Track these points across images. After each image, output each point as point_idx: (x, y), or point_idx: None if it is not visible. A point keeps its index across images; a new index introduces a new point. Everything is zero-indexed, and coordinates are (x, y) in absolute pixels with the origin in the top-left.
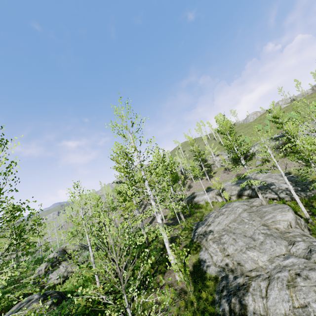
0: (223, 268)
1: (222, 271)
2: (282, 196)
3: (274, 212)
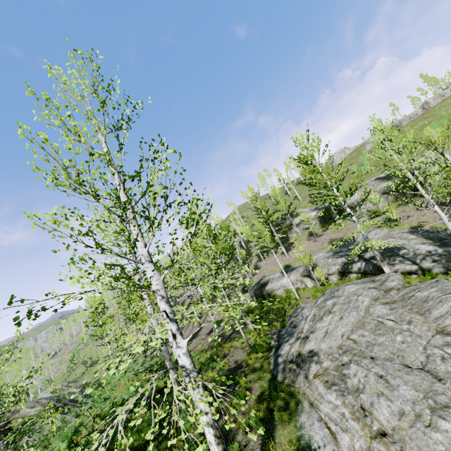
0: None
1: None
2: (427, 266)
3: (449, 299)
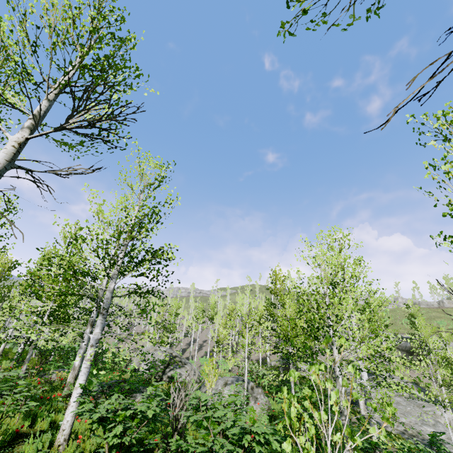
0: (403, 432)
1: (403, 434)
2: None
3: (432, 407)
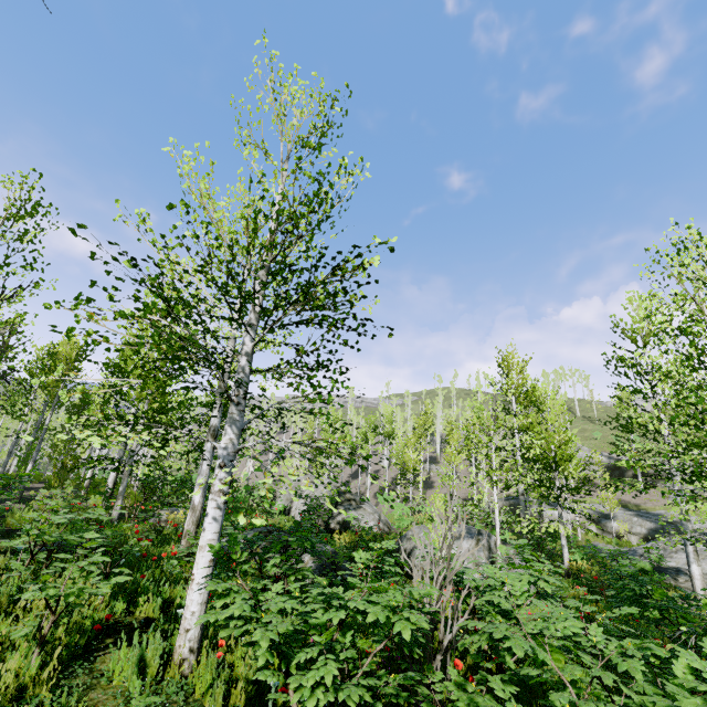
0: None
1: None
2: None
3: None
